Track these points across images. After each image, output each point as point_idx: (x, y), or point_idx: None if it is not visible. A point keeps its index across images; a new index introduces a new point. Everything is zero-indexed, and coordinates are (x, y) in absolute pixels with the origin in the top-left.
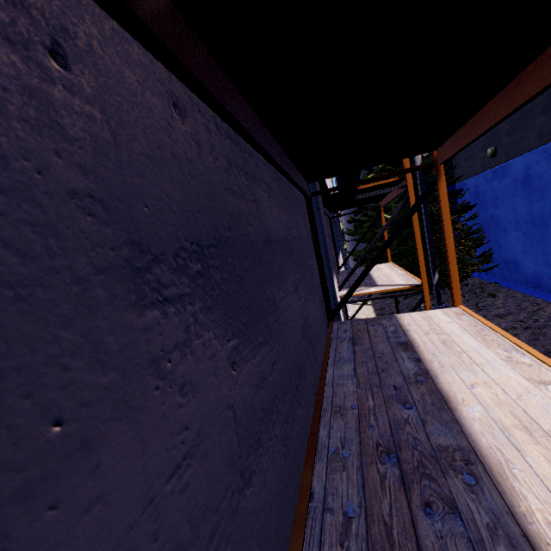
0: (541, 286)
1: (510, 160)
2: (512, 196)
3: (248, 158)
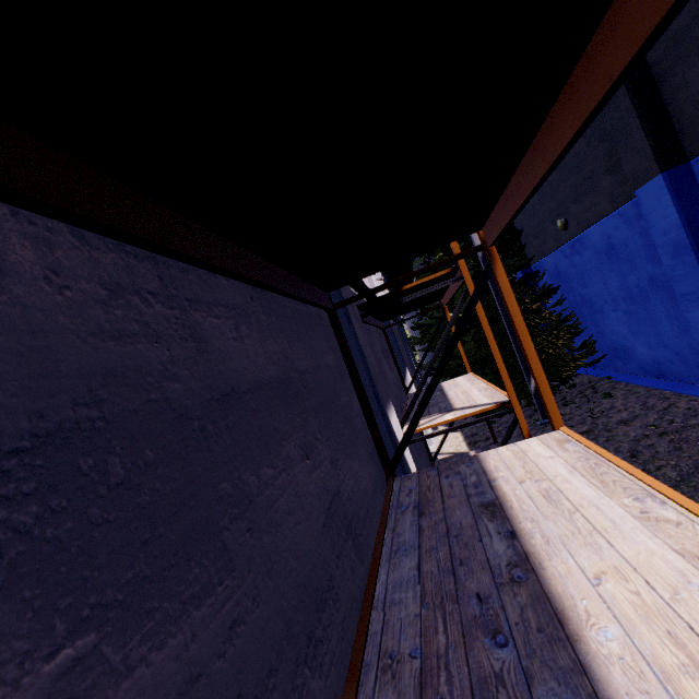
0: (665, 374)
1: (585, 230)
2: (599, 271)
3: (179, 275)
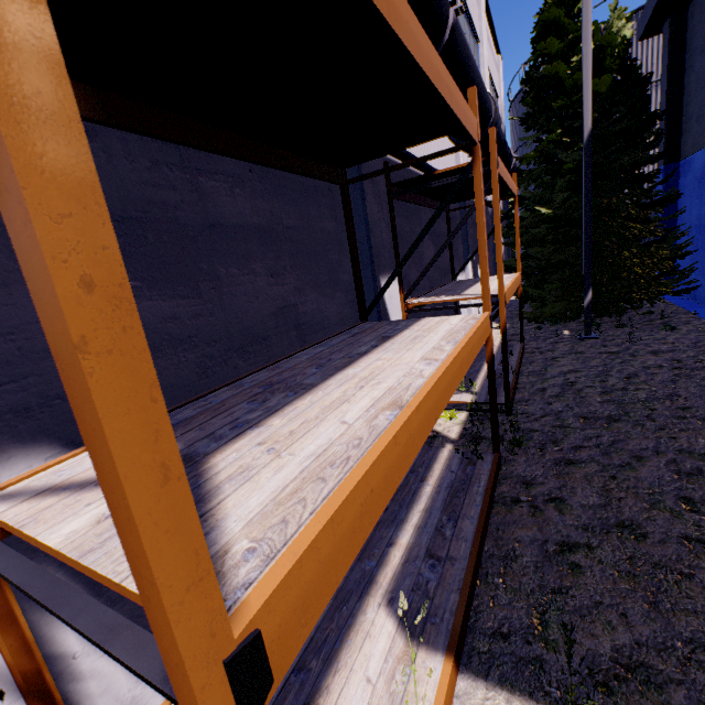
0: None
1: None
2: None
3: (193, 155)
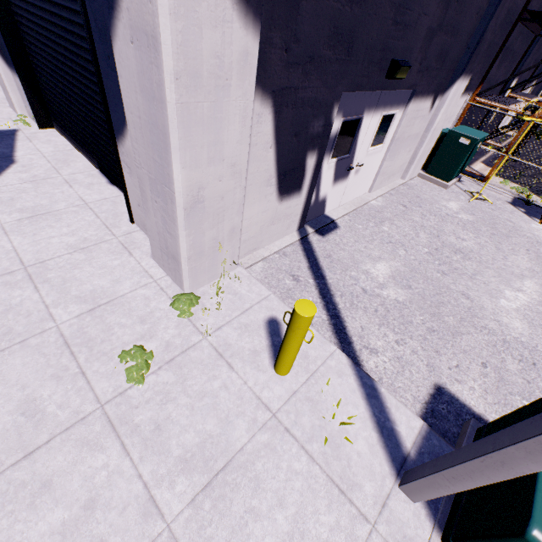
0: None
1: None
2: None
3: (524, 29)
